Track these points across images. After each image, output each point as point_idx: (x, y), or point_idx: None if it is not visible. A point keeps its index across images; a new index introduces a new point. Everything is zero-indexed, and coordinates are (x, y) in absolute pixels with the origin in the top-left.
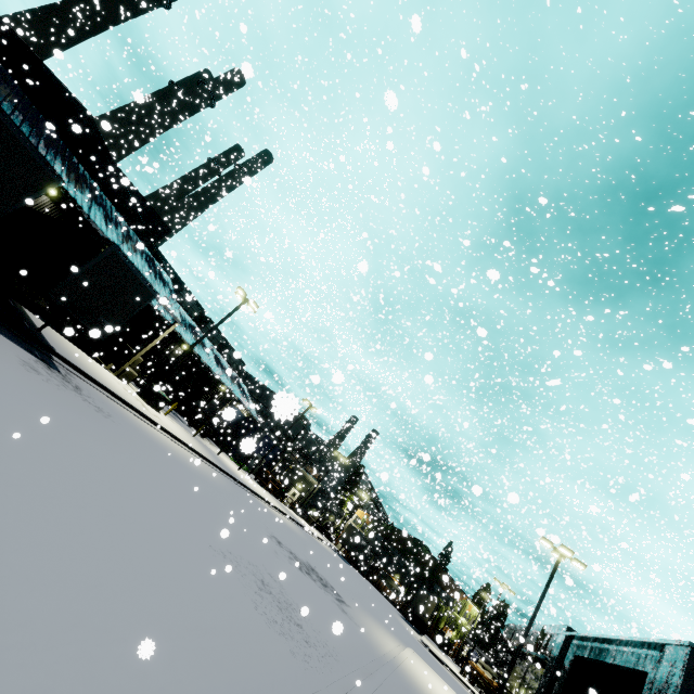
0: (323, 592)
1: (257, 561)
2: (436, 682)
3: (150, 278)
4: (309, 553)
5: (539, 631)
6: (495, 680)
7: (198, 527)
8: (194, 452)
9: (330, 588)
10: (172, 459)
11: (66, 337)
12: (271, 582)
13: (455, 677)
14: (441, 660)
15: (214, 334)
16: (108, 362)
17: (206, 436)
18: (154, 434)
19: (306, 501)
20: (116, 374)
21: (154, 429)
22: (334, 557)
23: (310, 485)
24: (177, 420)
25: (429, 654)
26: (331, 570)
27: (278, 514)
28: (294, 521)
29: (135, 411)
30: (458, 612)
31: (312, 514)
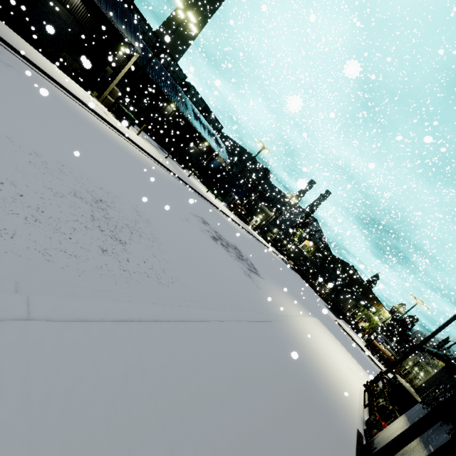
0: (231, 259)
1: (128, 199)
2: (331, 344)
3: (104, 2)
4: (246, 245)
5: (443, 338)
6: (393, 357)
7: (19, 129)
8: (151, 157)
9: (247, 263)
10: (96, 132)
11: (77, 83)
12: (125, 212)
13: (359, 347)
14: (350, 335)
15: (196, 99)
16: (98, 95)
17: (185, 168)
18: (94, 121)
19: (264, 226)
20: (100, 102)
21: (102, 123)
22: (278, 261)
23: (267, 216)
24: (160, 151)
25: (340, 329)
26: (264, 261)
27: (232, 223)
28: (249, 233)
29: (81, 103)
30: (372, 313)
31: (269, 236)
